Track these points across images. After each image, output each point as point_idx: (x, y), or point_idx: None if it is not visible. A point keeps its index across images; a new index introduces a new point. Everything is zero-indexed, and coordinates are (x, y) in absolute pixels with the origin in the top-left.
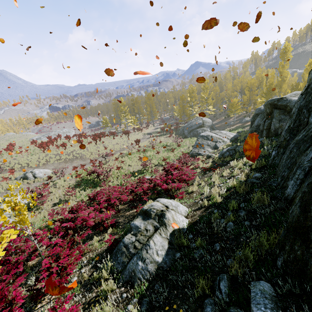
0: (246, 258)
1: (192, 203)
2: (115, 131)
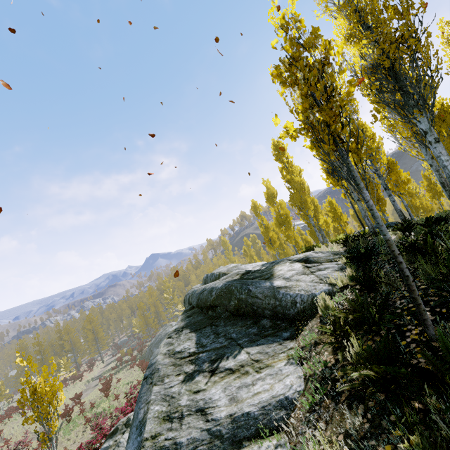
0: None
1: None
2: None
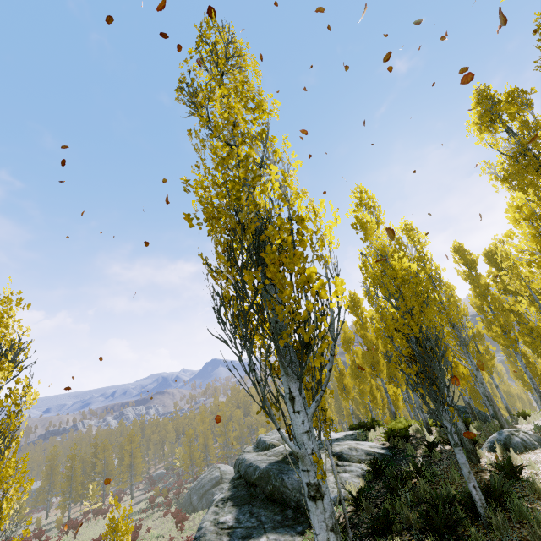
0: None
1: None
2: (35, 529)
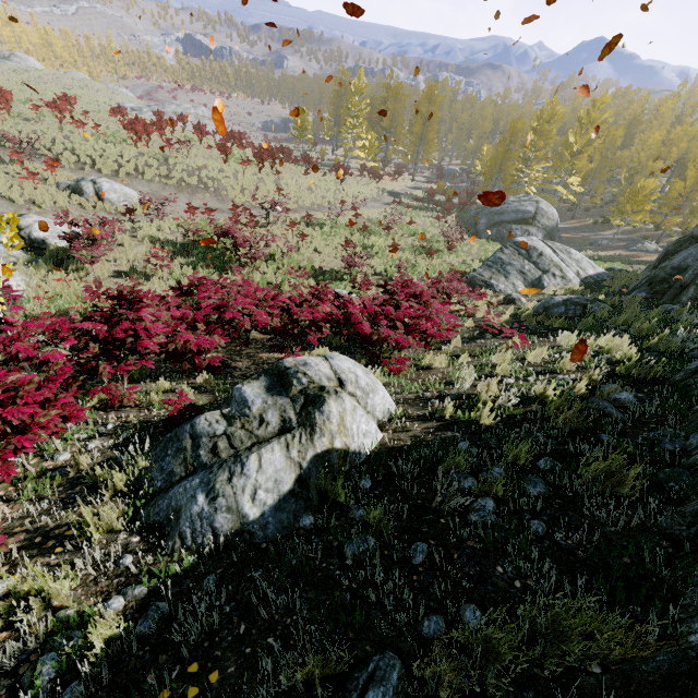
0: (488, 648)
1: (415, 396)
2: (318, 158)
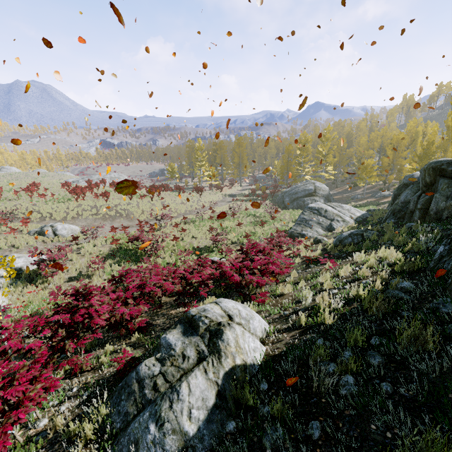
0: None
1: (279, 316)
2: (184, 185)
